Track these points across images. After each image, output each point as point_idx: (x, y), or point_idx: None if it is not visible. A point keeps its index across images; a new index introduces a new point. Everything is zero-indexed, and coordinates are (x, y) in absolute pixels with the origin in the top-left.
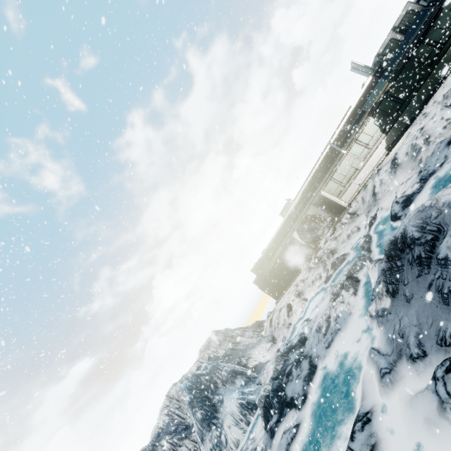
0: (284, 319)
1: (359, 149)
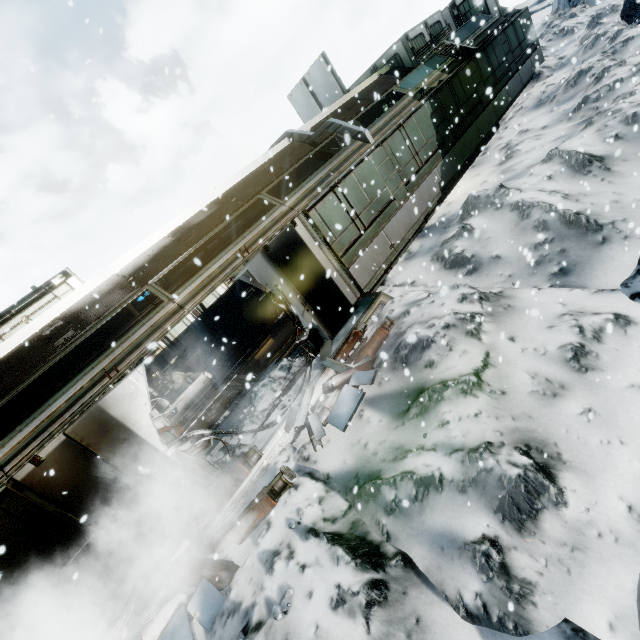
0: None
1: (403, 151)
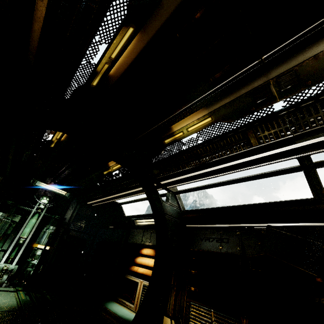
0: None
1: None
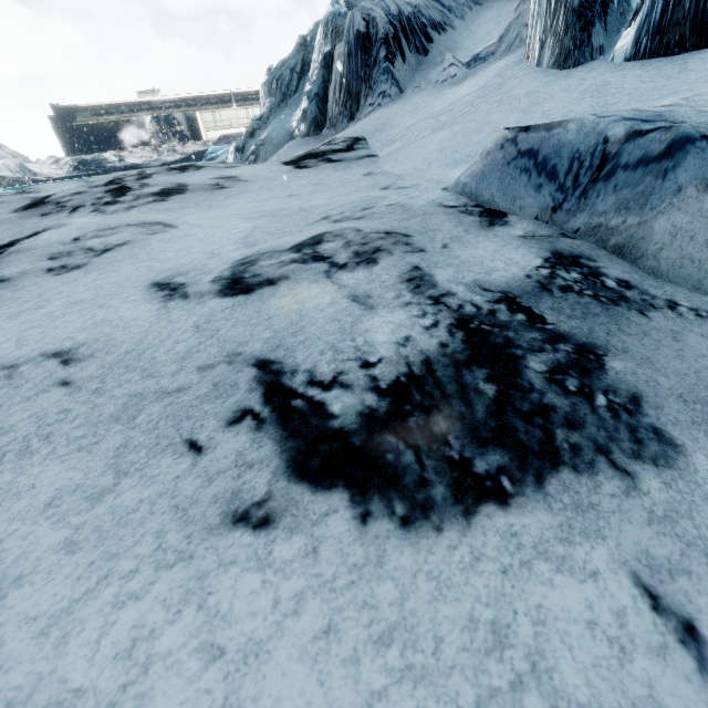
0: None
1: (243, 115)
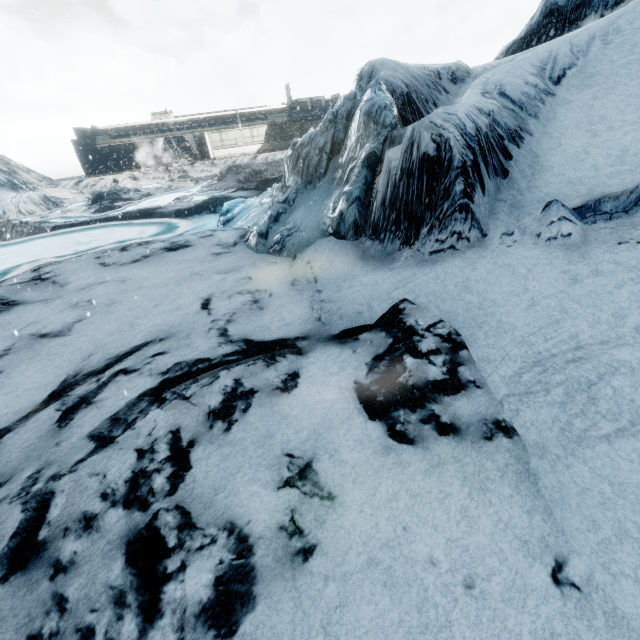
0: (106, 185)
1: (248, 134)
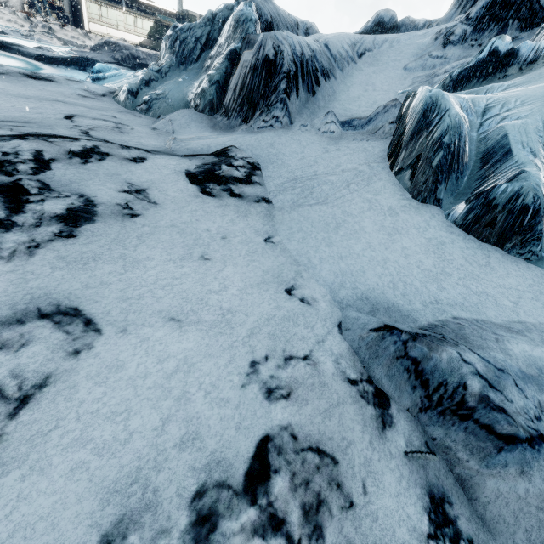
0: None
1: (131, 22)
